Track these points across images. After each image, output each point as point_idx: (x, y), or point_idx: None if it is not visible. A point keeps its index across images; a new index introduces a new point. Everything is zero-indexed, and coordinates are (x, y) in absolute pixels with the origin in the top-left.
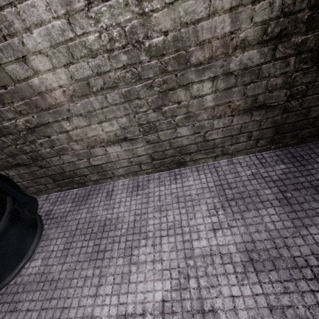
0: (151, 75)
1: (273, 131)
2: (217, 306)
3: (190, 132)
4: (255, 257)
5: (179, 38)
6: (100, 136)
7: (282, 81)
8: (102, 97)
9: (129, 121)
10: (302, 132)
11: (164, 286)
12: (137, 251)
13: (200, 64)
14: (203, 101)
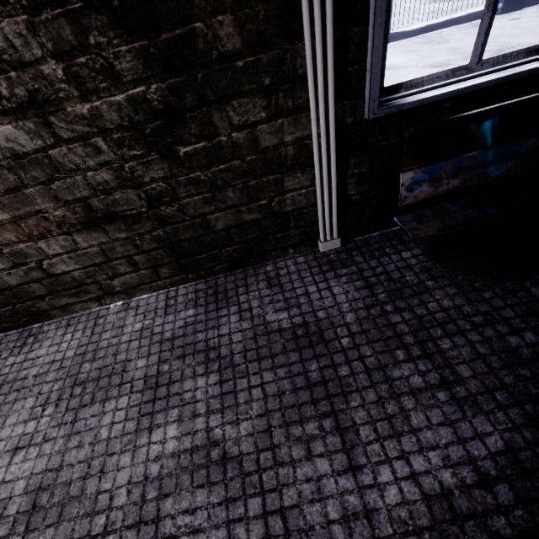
0: None
1: (171, 253)
2: None
3: (6, 264)
4: (43, 502)
5: None
6: None
7: (114, 176)
8: None
9: None
10: (224, 252)
11: None
12: None
13: None
14: None
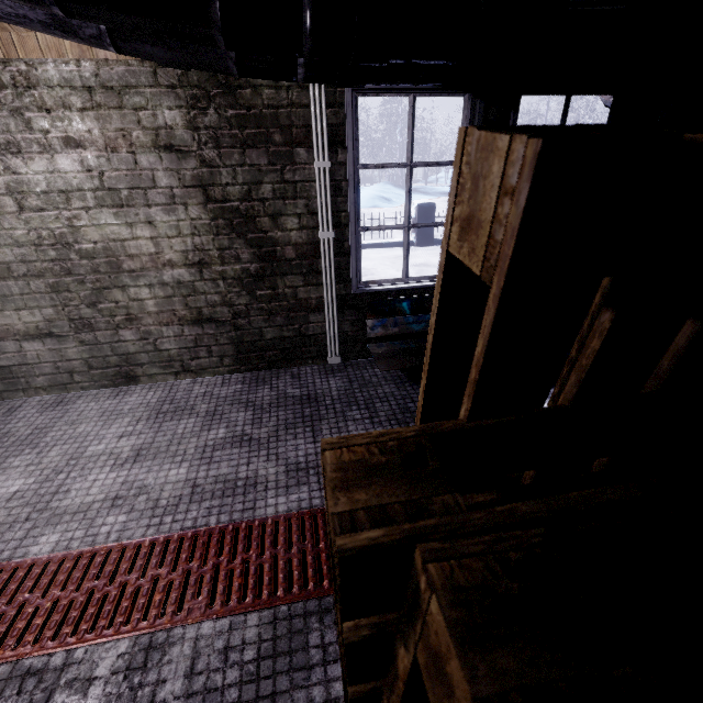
0: (83, 272)
1: (235, 349)
2: (74, 488)
3: (137, 337)
4: (143, 453)
5: (109, 248)
6: (16, 326)
7: (221, 299)
8: (24, 284)
9: (57, 313)
10: (268, 355)
11: (27, 481)
12: (13, 459)
13: (133, 271)
14: (144, 305)
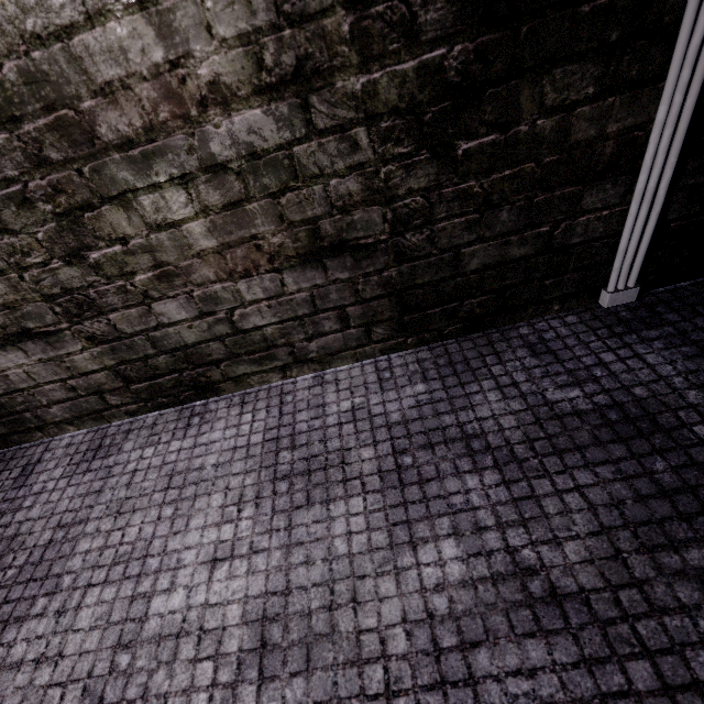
0: (11, 170)
1: (396, 304)
2: None
3: (191, 313)
4: (275, 638)
5: (37, 75)
6: None
7: (362, 186)
8: None
9: (14, 289)
10: (466, 306)
11: None
12: (14, 633)
13: (130, 144)
14: (185, 237)
